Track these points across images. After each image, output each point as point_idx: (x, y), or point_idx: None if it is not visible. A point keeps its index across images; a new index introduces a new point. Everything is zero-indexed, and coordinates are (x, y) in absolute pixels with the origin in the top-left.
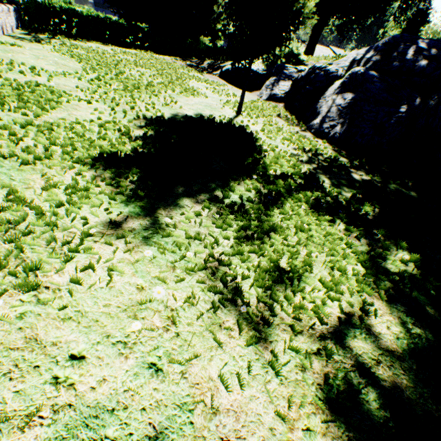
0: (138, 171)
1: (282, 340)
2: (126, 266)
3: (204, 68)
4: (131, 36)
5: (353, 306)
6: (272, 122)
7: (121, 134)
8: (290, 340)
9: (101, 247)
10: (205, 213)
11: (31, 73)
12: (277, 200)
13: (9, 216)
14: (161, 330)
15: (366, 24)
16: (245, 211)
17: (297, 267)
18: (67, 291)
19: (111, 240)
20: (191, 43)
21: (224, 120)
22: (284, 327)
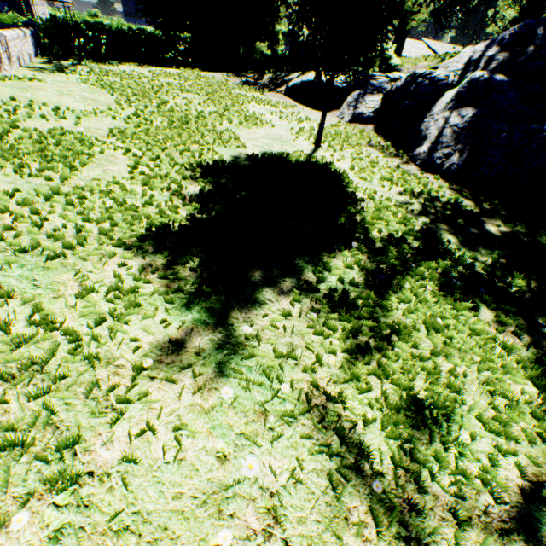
0: (198, 252)
1: (442, 539)
2: (198, 418)
3: (265, 84)
4: (171, 50)
5: (539, 465)
6: (362, 155)
7: (171, 193)
8: (456, 542)
9: (161, 386)
10: (296, 311)
11: (54, 116)
12: (390, 279)
13: (33, 355)
14: (260, 537)
15: (471, 5)
16: (351, 303)
17: (441, 397)
18: (120, 476)
19: (173, 372)
20: (245, 53)
21: (300, 157)
22: (441, 513)
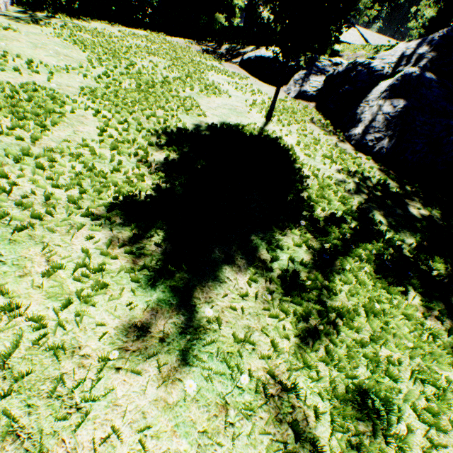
0: (163, 225)
1: None
2: (162, 415)
3: (222, 54)
4: (139, 12)
5: None
6: (306, 131)
7: (138, 160)
8: None
9: (126, 379)
10: (252, 291)
11: (27, 69)
12: (333, 259)
13: None
14: None
15: (399, 2)
16: (301, 285)
17: (381, 387)
18: None
19: (138, 362)
20: (205, 22)
21: (254, 130)
22: None
